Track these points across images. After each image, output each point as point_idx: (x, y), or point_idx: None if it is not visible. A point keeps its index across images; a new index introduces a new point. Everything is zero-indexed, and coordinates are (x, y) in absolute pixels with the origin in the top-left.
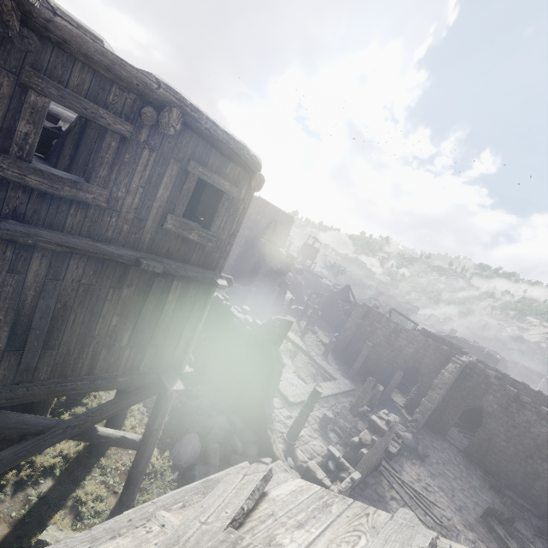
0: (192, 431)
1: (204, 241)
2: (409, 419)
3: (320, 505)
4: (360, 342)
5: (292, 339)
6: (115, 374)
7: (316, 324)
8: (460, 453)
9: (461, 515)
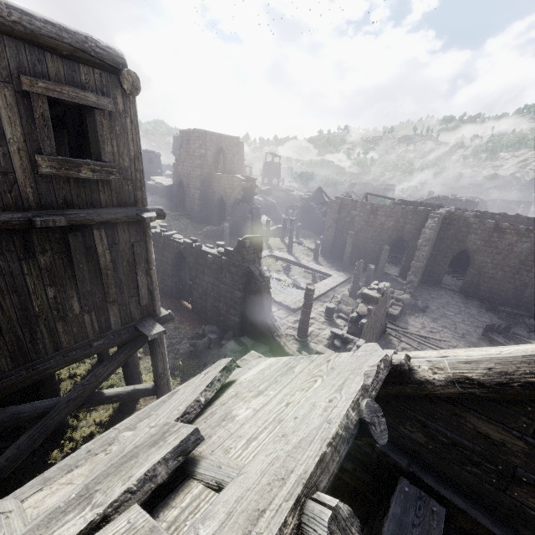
0: (209, 364)
1: (102, 175)
2: (404, 283)
3: (284, 371)
4: (343, 235)
5: (280, 257)
6: (86, 341)
7: (300, 236)
8: (456, 294)
9: (465, 339)
